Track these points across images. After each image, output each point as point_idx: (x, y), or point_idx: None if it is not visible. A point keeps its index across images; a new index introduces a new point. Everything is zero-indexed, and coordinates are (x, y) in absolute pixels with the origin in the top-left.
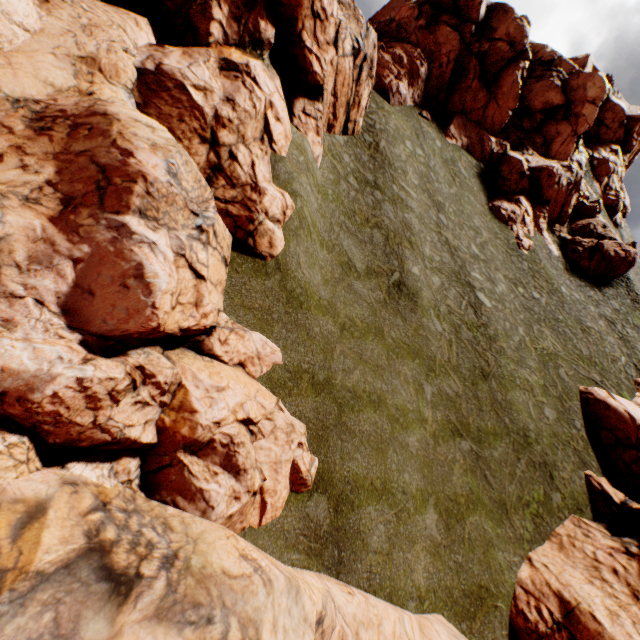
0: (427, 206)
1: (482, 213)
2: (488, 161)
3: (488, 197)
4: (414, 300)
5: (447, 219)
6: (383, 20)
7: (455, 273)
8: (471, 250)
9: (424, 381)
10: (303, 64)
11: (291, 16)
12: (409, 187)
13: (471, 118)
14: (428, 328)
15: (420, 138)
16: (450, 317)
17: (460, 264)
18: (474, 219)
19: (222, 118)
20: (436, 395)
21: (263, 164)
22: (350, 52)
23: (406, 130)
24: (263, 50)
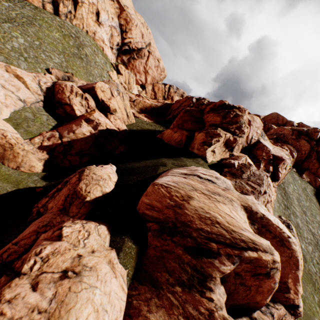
0: (301, 213)
1: (318, 213)
2: (317, 188)
3: (319, 205)
4: (305, 257)
5: (308, 219)
6: (277, 133)
7: (315, 245)
8: (318, 233)
9: (313, 294)
10: (276, 174)
11: (277, 164)
12: (295, 205)
13: (311, 171)
14: (311, 270)
15: (294, 181)
16: (316, 266)
17: (316, 241)
18: (316, 217)
19: (268, 201)
20: (318, 302)
21: (271, 210)
22: (288, 169)
23: (290, 178)
24: (269, 173)
